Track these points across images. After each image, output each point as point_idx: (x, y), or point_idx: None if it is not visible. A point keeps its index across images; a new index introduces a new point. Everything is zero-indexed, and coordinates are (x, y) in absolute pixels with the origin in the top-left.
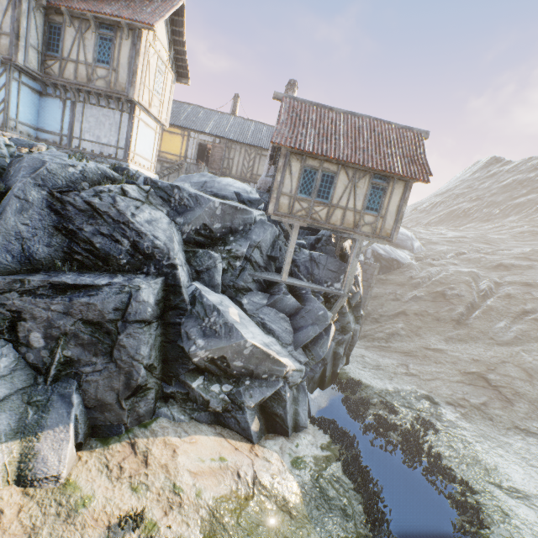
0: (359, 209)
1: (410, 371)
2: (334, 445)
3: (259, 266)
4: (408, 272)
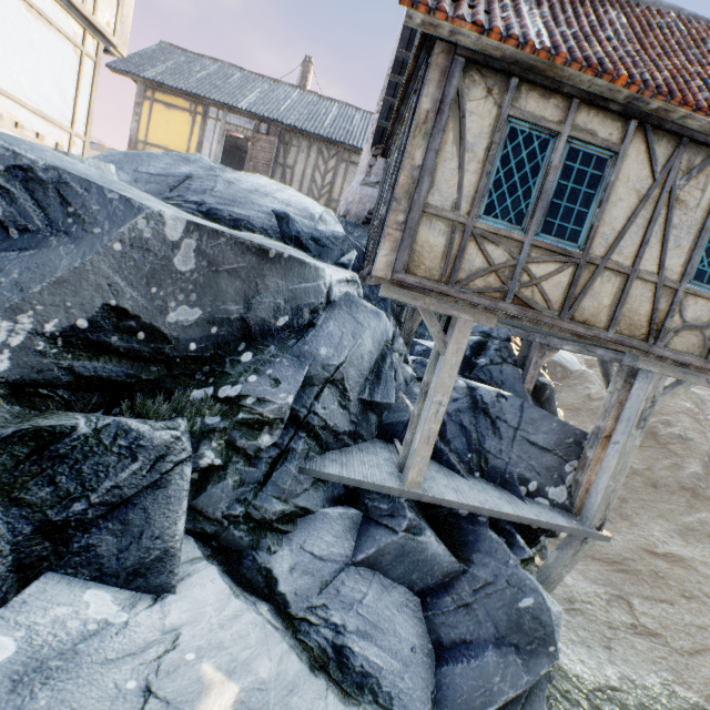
0: (672, 278)
1: (640, 619)
2: None
3: (335, 434)
4: (581, 387)
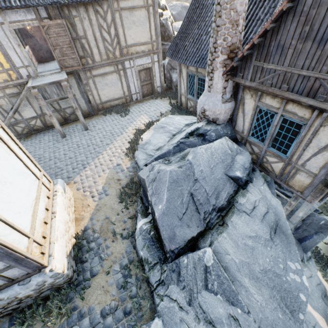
0: None
1: None
2: (325, 271)
3: None
4: None
